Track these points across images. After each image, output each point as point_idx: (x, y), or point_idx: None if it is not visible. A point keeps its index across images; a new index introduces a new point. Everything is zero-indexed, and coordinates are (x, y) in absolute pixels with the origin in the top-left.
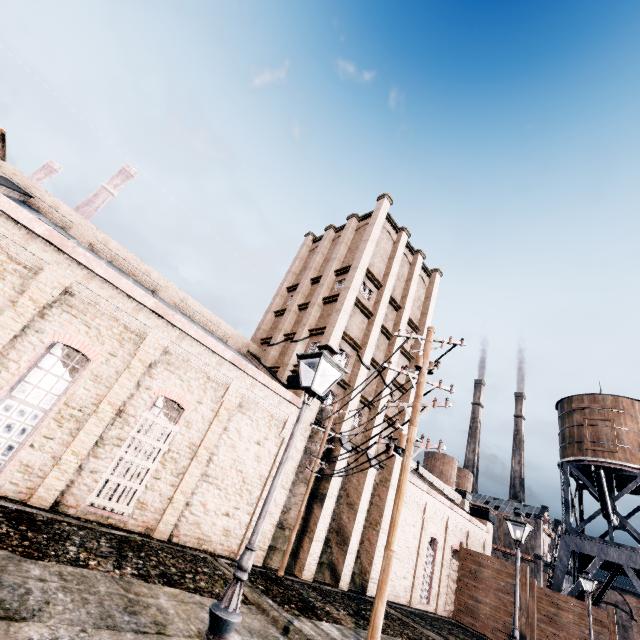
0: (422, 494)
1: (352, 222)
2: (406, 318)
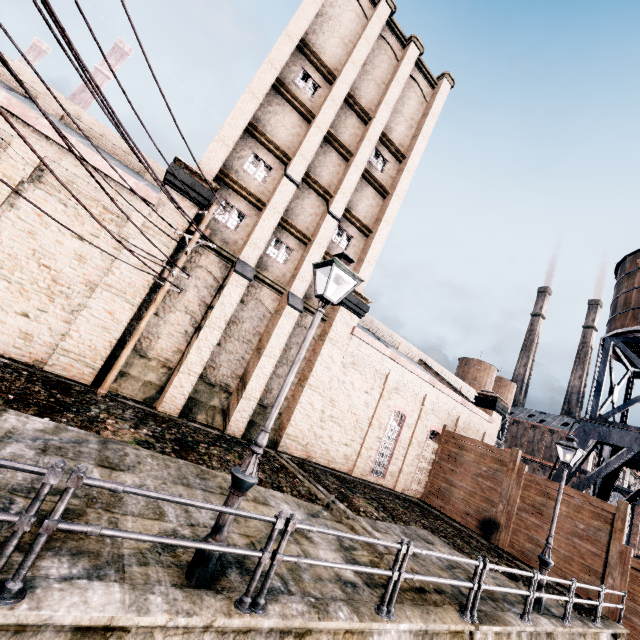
0: (383, 359)
1: None
2: (377, 132)
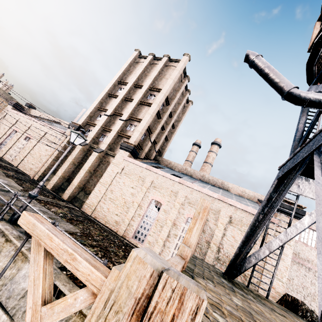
0: (143, 170)
1: None
2: (145, 88)
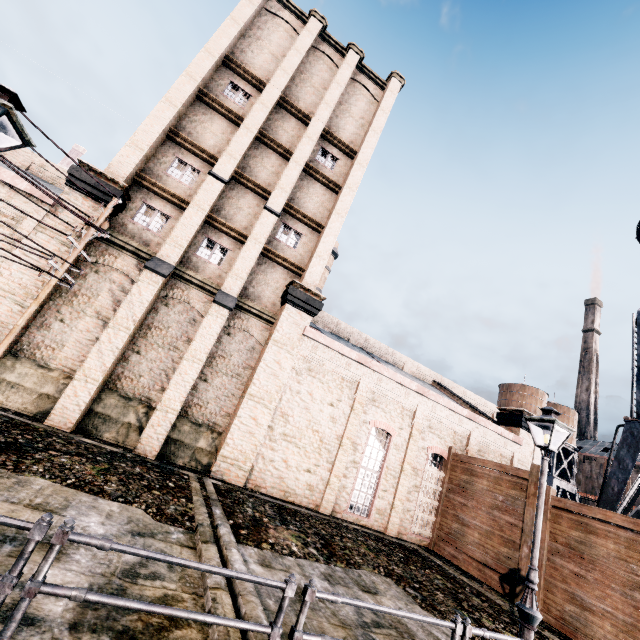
0: (350, 364)
1: None
2: (318, 129)
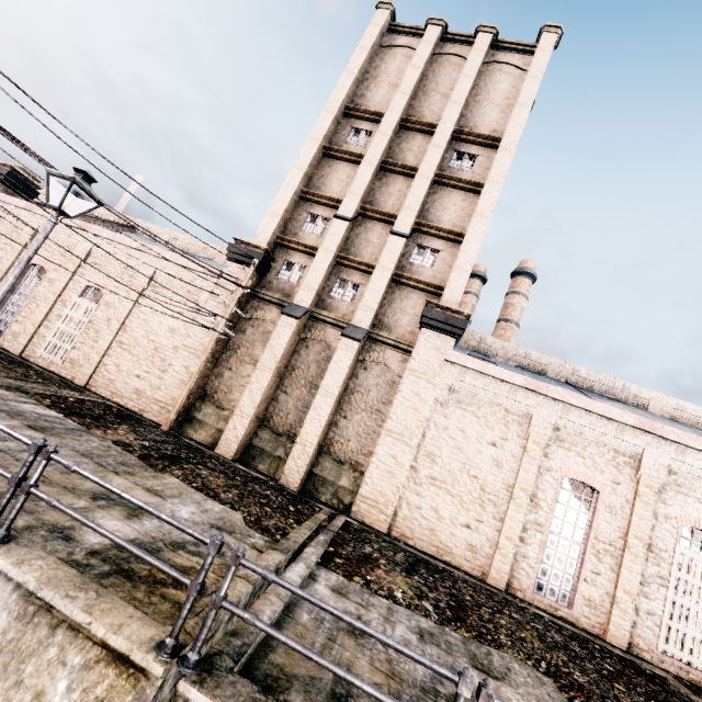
0: (514, 392)
1: None
2: (445, 133)
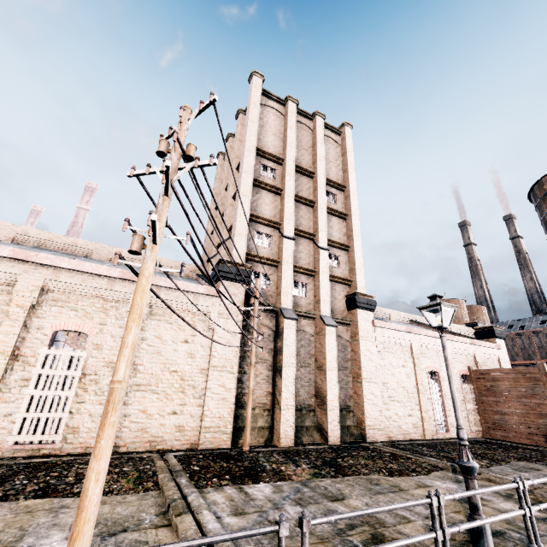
0: (402, 335)
1: (239, 119)
2: (323, 180)
